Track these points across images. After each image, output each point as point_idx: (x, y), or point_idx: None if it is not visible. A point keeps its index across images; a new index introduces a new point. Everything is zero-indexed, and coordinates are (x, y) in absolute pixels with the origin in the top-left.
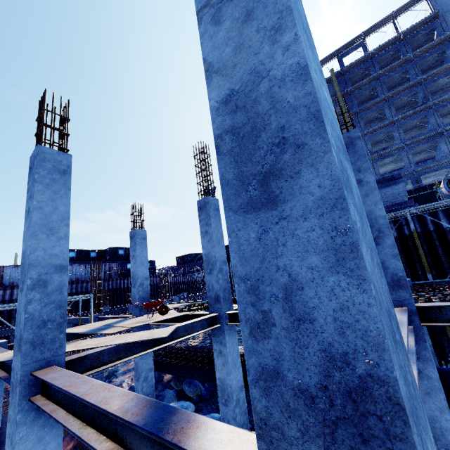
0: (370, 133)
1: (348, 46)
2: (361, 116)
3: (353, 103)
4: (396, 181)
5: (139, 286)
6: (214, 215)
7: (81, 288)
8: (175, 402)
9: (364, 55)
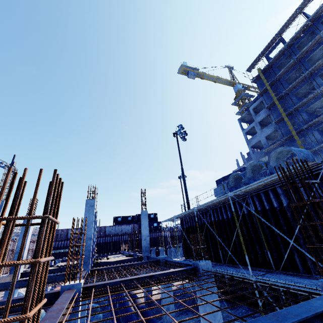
0: (302, 106)
1: (269, 46)
2: (292, 93)
3: (283, 85)
4: None
5: None
6: None
7: (116, 239)
8: (94, 303)
9: (280, 49)
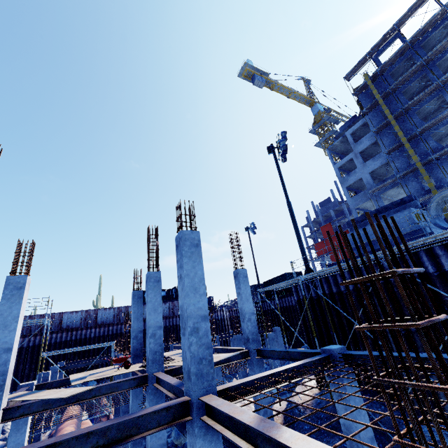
0: (429, 129)
1: (381, 44)
2: (414, 111)
3: (400, 99)
4: (405, 206)
5: (133, 338)
6: (153, 287)
7: None
8: None
9: (401, 47)
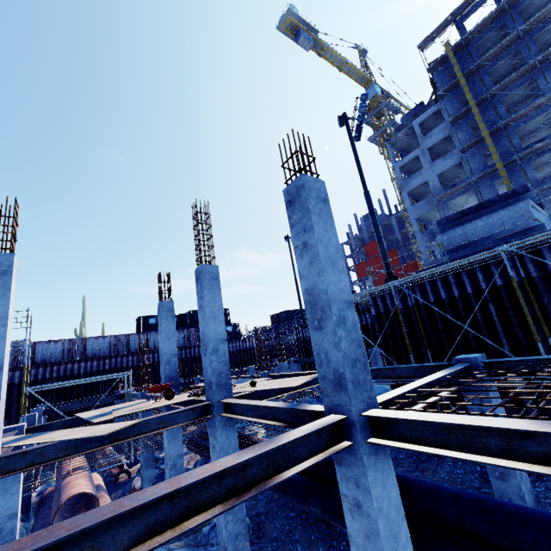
0: (515, 122)
1: (470, 2)
2: (499, 98)
3: (484, 82)
4: (518, 198)
5: (165, 364)
6: (209, 286)
7: (157, 358)
8: None
9: (495, 9)
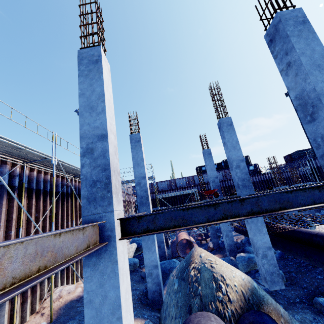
0: None
1: None
2: None
3: None
4: None
5: (212, 182)
6: (227, 130)
7: (210, 187)
8: (247, 253)
9: None
